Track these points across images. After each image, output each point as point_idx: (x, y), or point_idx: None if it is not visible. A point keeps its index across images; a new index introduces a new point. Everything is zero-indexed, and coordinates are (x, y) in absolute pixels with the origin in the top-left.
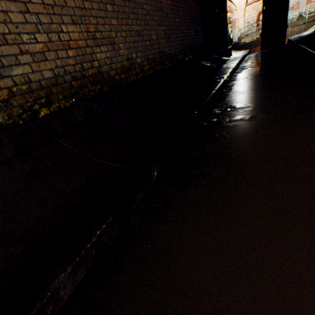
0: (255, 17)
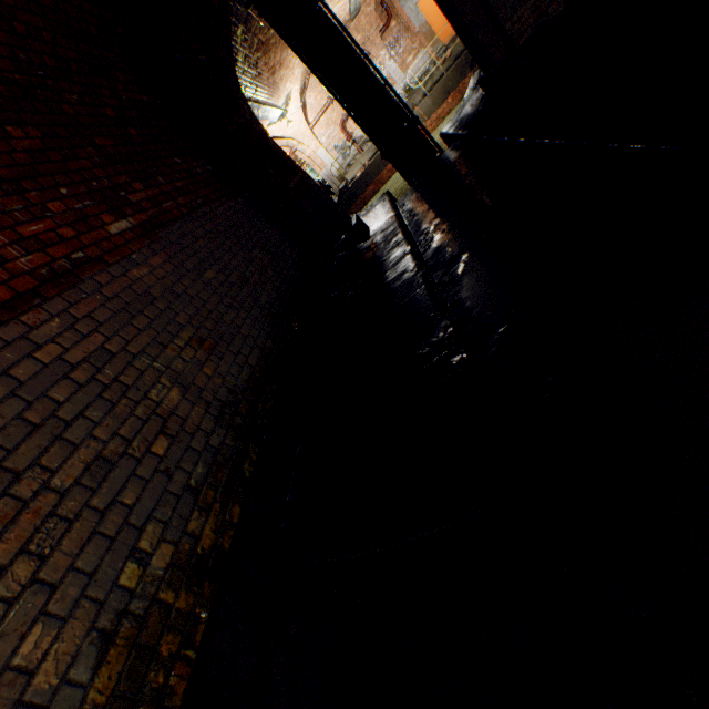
0: (340, 135)
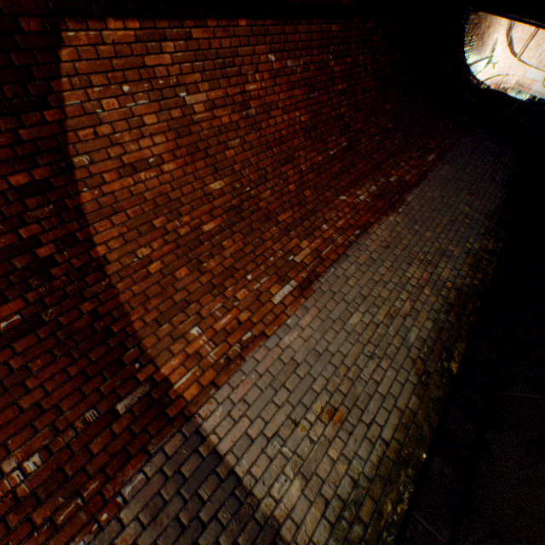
0: None
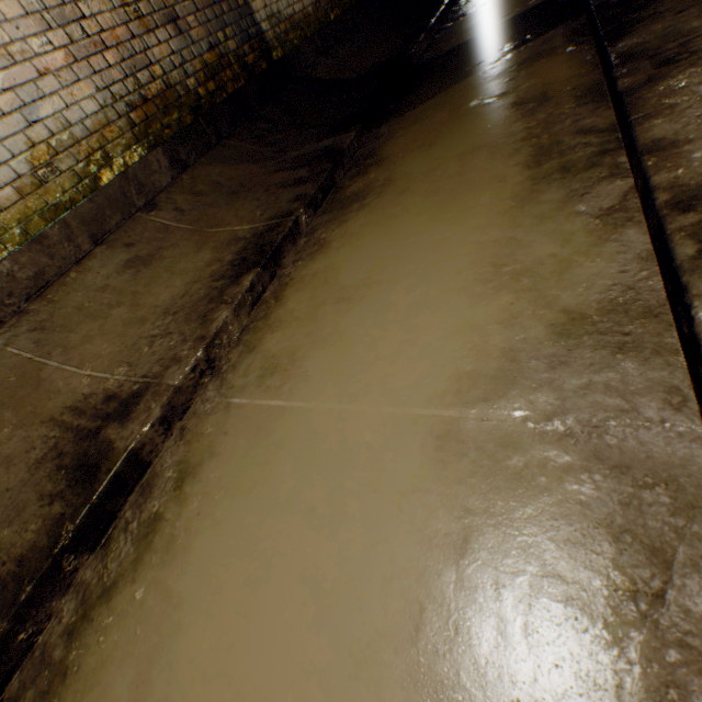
0: None
